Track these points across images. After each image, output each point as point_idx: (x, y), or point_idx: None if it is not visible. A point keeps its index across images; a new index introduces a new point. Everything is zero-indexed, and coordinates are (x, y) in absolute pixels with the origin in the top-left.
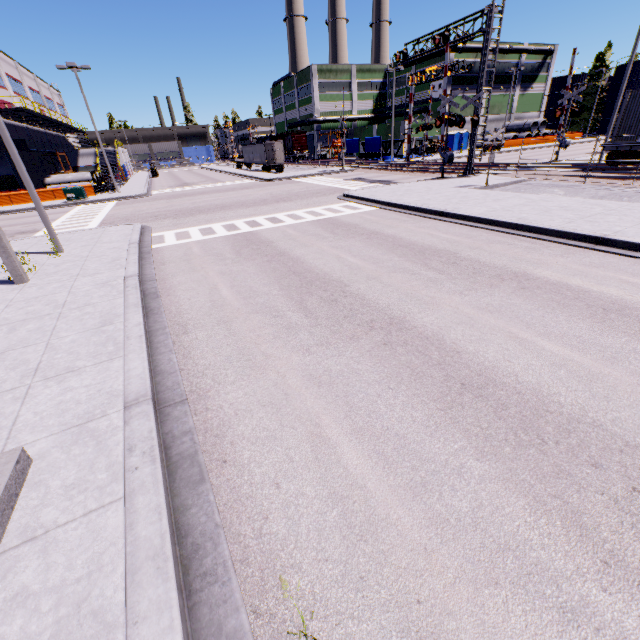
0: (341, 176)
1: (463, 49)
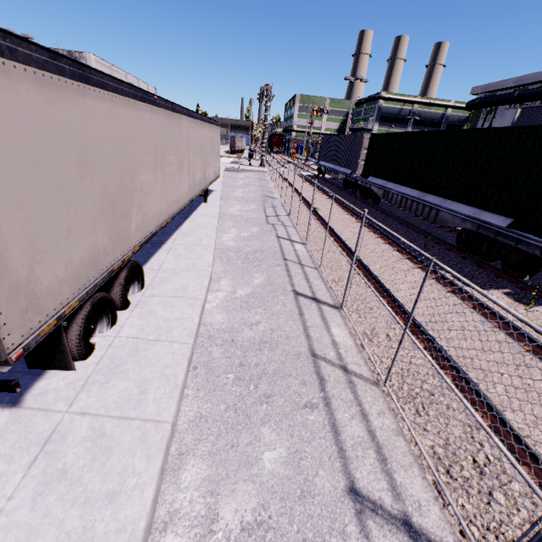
0: (241, 160)
1: (388, 98)
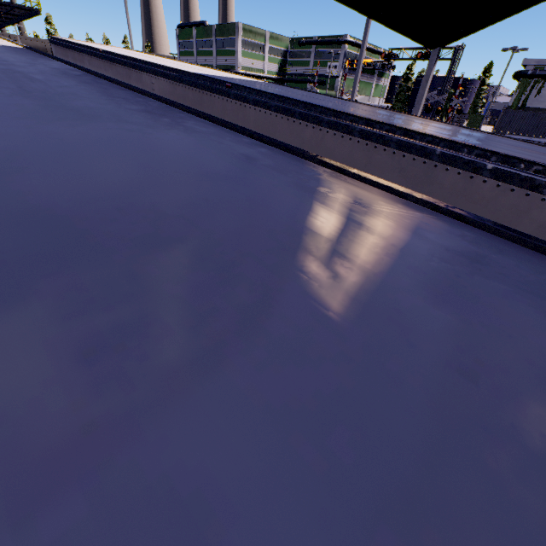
0: None
1: (355, 44)
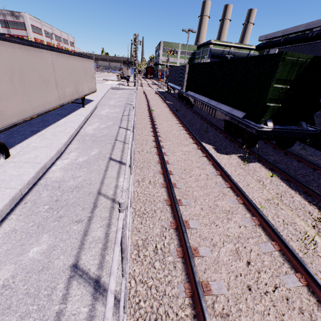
0: (125, 83)
1: (215, 44)
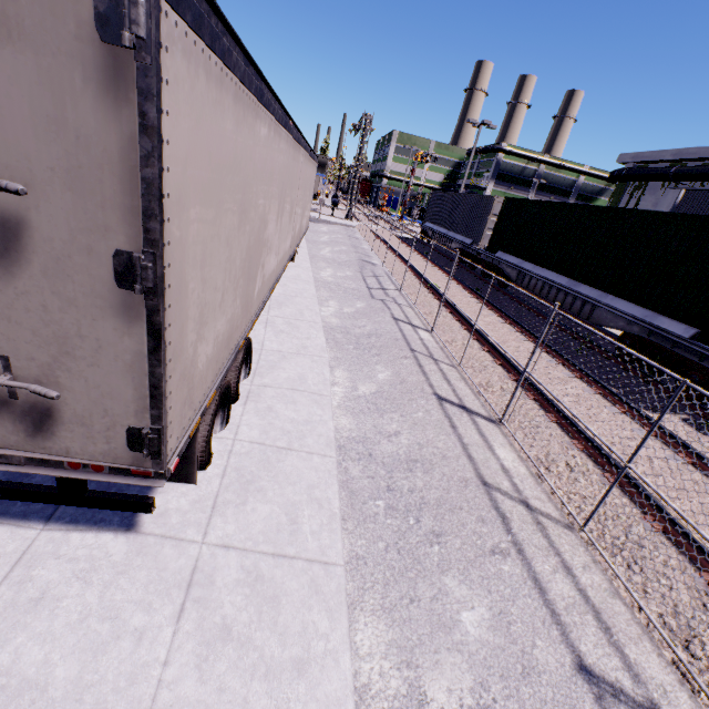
0: (318, 207)
1: (510, 152)
